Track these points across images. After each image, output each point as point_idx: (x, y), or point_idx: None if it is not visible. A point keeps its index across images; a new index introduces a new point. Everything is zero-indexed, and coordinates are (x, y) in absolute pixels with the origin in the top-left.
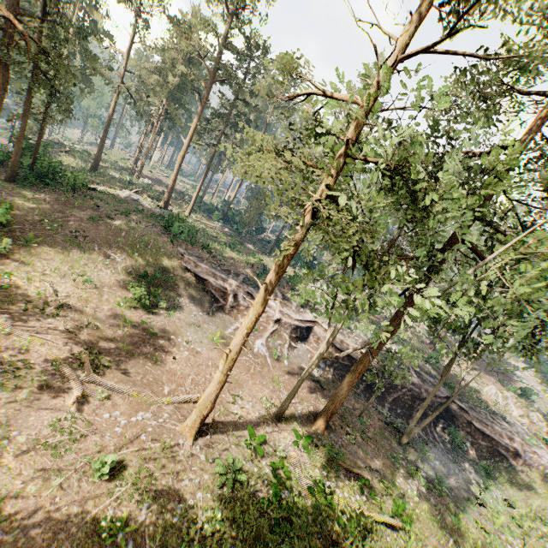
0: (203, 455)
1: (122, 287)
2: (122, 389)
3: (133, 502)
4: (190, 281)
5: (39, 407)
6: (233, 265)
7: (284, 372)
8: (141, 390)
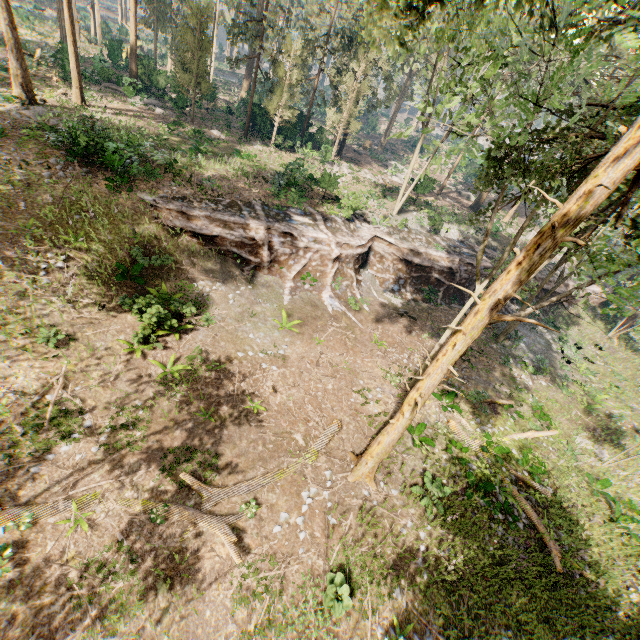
0: (394, 491)
1: (106, 312)
2: (261, 482)
3: (385, 599)
4: (192, 247)
5: (199, 590)
6: (233, 189)
7: (374, 323)
8: (277, 462)
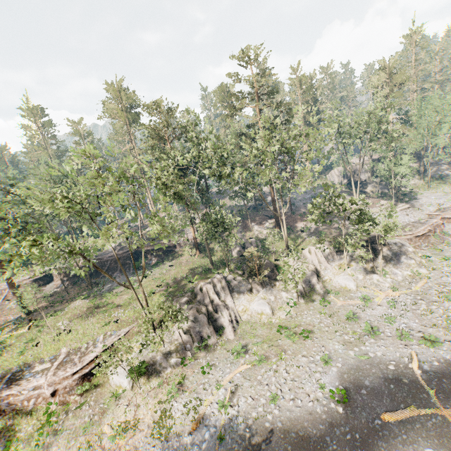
0: None
1: None
2: None
3: None
4: None
5: None
6: None
7: None
8: None
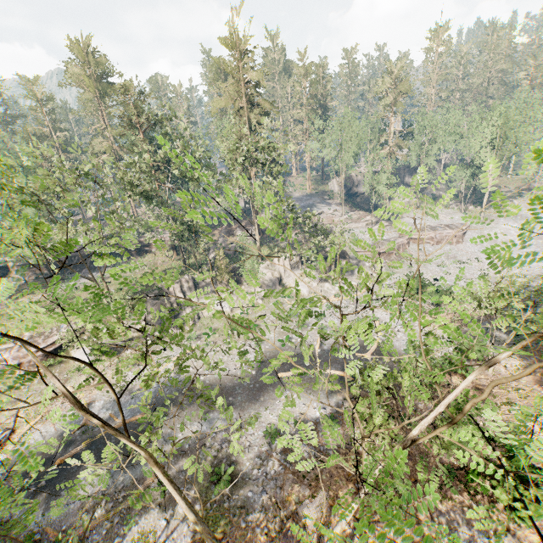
0: None
1: None
2: None
3: None
4: None
5: None
6: None
7: None
8: None
